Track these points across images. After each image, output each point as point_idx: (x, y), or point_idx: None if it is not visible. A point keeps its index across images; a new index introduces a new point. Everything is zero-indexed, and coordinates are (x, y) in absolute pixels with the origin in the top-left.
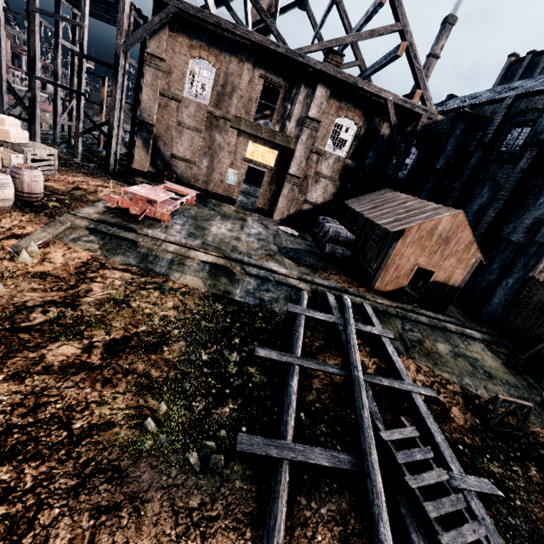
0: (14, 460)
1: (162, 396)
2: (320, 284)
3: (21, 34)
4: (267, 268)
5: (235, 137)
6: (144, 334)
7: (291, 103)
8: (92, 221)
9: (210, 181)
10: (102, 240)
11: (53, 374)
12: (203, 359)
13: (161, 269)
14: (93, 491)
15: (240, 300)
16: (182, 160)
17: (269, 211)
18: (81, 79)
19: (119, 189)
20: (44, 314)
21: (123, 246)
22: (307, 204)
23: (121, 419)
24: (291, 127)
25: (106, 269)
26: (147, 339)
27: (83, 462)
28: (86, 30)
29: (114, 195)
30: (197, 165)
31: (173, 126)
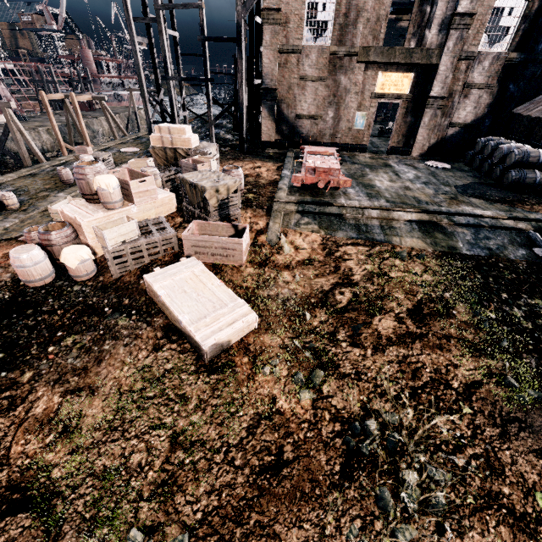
0: (440, 414)
1: (493, 356)
2: (536, 219)
3: (144, 39)
4: (470, 213)
5: (362, 72)
6: (425, 301)
7: (430, 3)
8: (296, 204)
9: (337, 132)
10: (315, 220)
11: (398, 344)
12: (493, 317)
13: (379, 237)
14: (518, 438)
15: (469, 253)
16: (307, 118)
17: (406, 148)
18: (206, 65)
19: (269, 167)
20: (342, 295)
21: (333, 221)
22: (452, 128)
23: (484, 378)
24: (431, 37)
25: (342, 247)
26: (432, 305)
27: (489, 415)
28: (203, 9)
29: (296, 174)
30: (322, 119)
31: (295, 83)
